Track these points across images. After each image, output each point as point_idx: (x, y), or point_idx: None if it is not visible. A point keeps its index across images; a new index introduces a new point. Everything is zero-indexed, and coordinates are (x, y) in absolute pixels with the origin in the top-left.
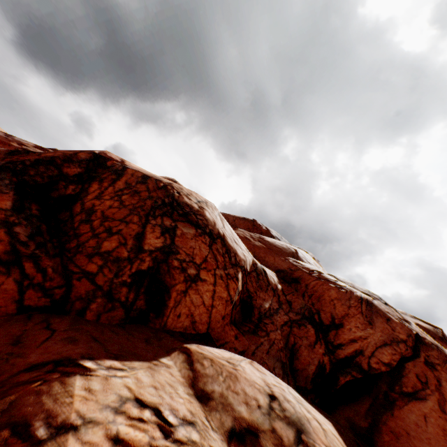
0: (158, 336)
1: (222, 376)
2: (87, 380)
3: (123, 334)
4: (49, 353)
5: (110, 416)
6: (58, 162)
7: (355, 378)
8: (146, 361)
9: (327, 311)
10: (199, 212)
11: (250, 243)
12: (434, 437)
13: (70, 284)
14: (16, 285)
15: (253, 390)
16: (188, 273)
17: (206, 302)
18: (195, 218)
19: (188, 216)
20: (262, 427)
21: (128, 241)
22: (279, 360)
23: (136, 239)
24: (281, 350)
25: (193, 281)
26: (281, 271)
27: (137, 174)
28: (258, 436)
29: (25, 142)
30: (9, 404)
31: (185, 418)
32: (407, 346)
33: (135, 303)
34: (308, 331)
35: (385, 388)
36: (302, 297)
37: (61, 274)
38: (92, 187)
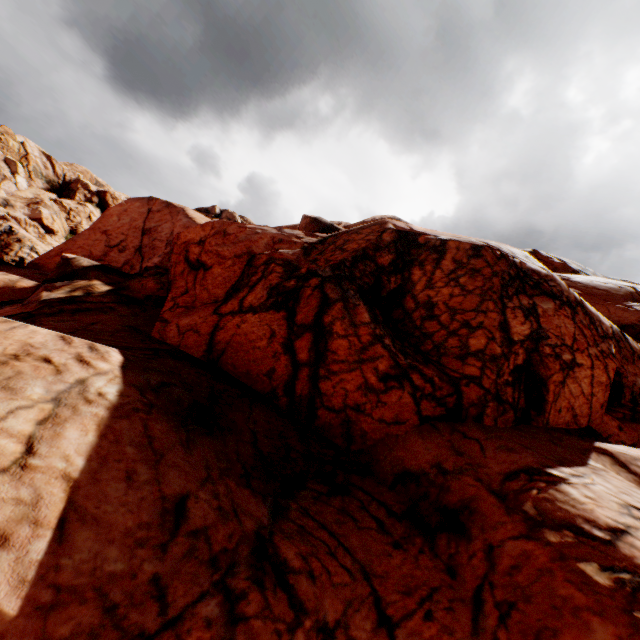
0: (554, 437)
1: None
2: (575, 488)
3: (531, 438)
4: (504, 463)
5: (635, 522)
6: (369, 254)
7: None
8: (582, 466)
9: None
10: (547, 277)
11: None
12: None
13: (459, 391)
14: (410, 397)
15: None
16: (562, 360)
17: (584, 391)
18: (547, 286)
19: (539, 287)
20: None
21: (493, 334)
22: None
23: (501, 330)
24: None
25: (568, 369)
26: (628, 327)
27: (462, 247)
28: None
29: (294, 232)
30: (535, 509)
31: None
32: None
33: (517, 402)
34: None
35: None
36: None
37: (447, 382)
38: (413, 275)
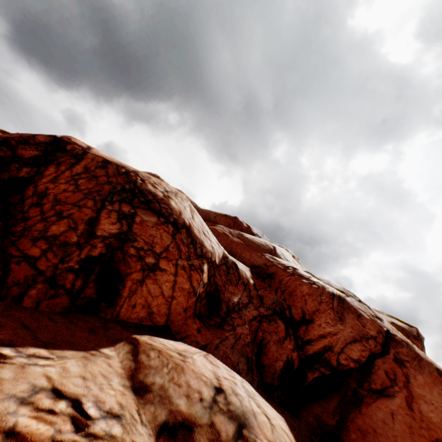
0: (107, 327)
1: (167, 368)
2: None
3: (64, 323)
4: None
5: (12, 407)
6: (12, 143)
7: (325, 375)
8: (82, 350)
9: (299, 307)
10: (163, 201)
11: (228, 239)
12: (400, 435)
13: (8, 268)
14: None
15: (198, 382)
16: (145, 262)
17: (165, 293)
18: (159, 206)
19: (150, 204)
20: (199, 421)
21: (79, 225)
22: (245, 355)
23: (89, 224)
24: (247, 345)
25: (151, 271)
26: (257, 266)
27: (97, 159)
28: (193, 431)
29: None
30: None
31: (111, 411)
32: (377, 342)
33: (83, 291)
34: (278, 326)
35: (355, 385)
36: (274, 293)
37: None
38: (48, 170)
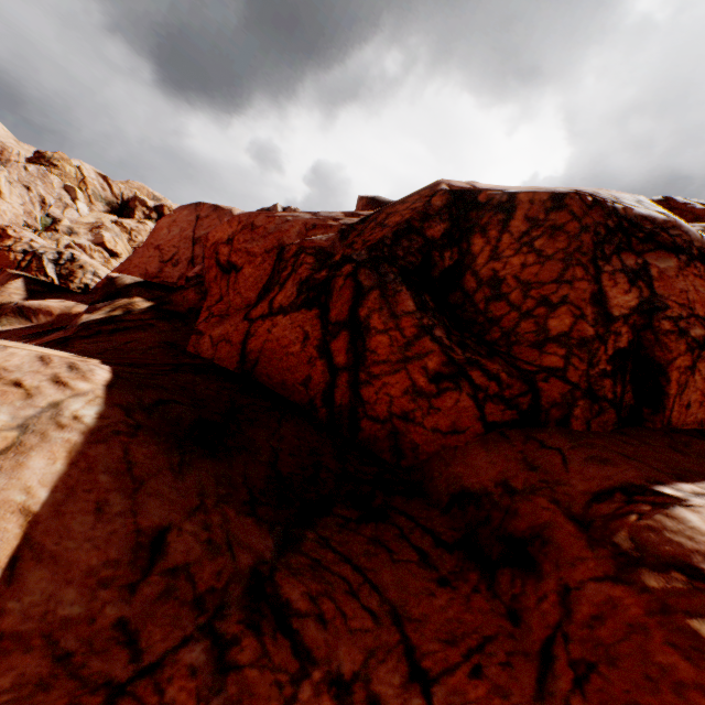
0: (678, 441)
1: None
2: (696, 512)
3: (639, 445)
4: (593, 479)
5: None
6: (415, 226)
7: None
8: None
9: None
10: (667, 224)
11: None
12: None
13: (535, 389)
14: (470, 400)
15: None
16: (690, 337)
17: None
18: (667, 237)
19: (653, 239)
20: None
21: (583, 310)
22: None
23: (593, 304)
24: None
25: (701, 348)
26: None
27: (538, 199)
28: None
29: (332, 214)
30: (631, 542)
31: None
32: None
33: (621, 399)
34: None
35: None
36: None
37: (518, 378)
38: (473, 245)
